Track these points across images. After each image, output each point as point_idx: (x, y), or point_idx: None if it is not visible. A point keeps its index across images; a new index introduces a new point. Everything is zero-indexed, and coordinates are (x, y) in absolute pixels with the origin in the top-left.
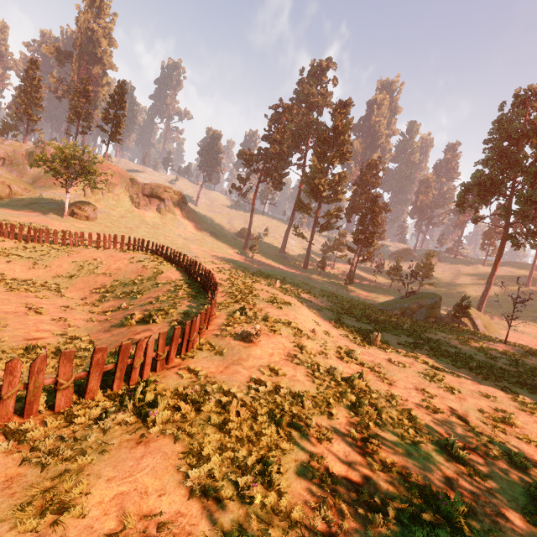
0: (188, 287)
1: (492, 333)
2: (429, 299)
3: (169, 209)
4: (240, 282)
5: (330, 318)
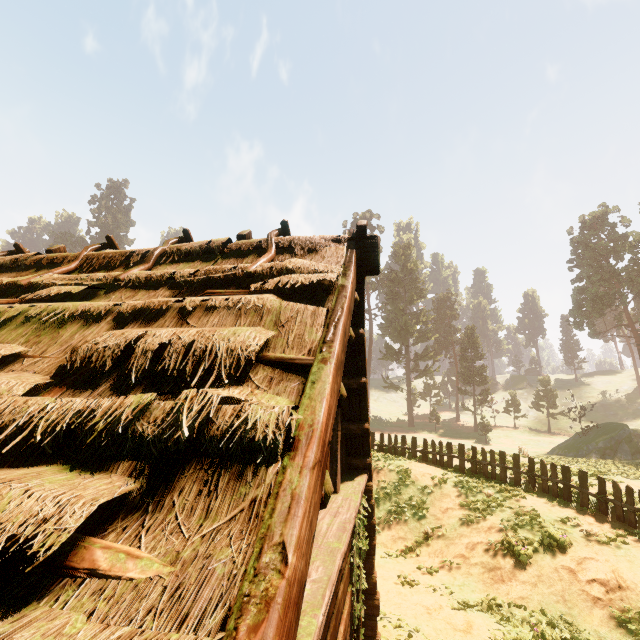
0: (474, 481)
1: None
2: (621, 430)
3: None
4: (488, 459)
5: None
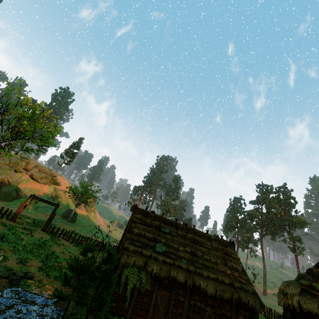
0: None
1: None
2: None
3: (91, 209)
4: None
5: None
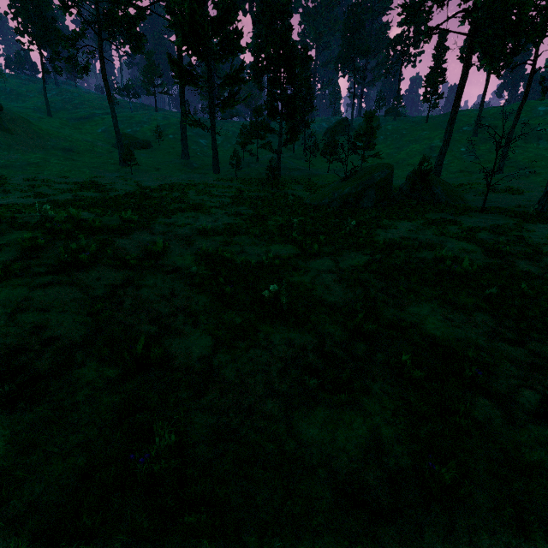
0: None
1: (456, 201)
2: (377, 173)
3: None
4: None
5: (198, 258)
